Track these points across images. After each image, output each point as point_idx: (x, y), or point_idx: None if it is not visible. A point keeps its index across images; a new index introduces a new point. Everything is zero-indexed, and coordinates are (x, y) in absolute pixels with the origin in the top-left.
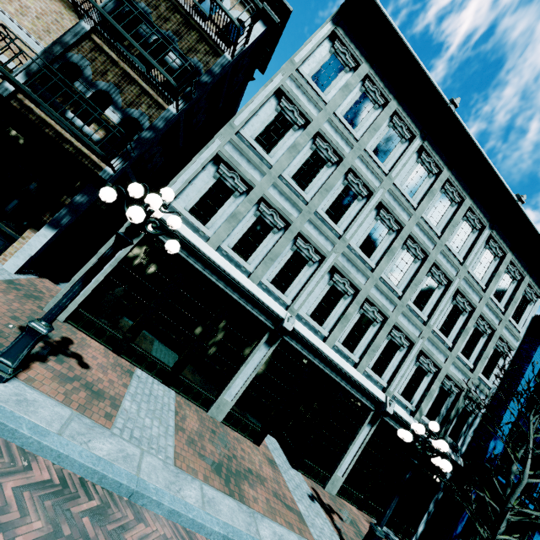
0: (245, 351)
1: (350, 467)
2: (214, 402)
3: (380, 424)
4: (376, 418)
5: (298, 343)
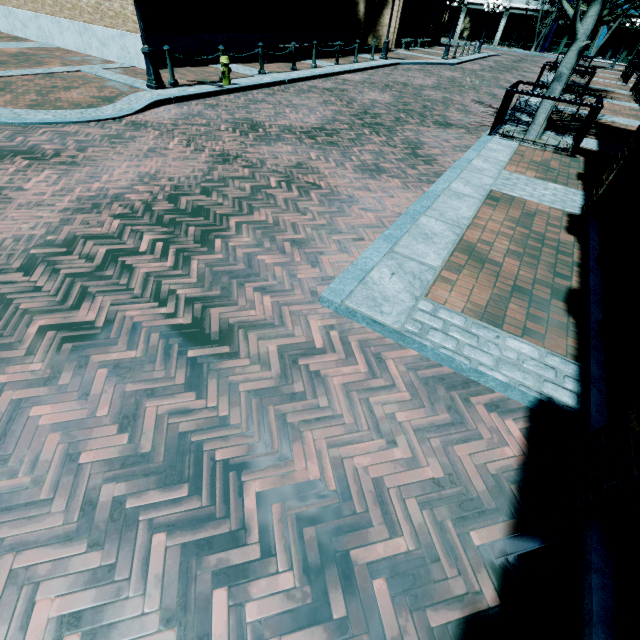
0: (458, 19)
1: (500, 35)
2: (454, 36)
3: (511, 15)
4: (507, 14)
5: (472, 6)
